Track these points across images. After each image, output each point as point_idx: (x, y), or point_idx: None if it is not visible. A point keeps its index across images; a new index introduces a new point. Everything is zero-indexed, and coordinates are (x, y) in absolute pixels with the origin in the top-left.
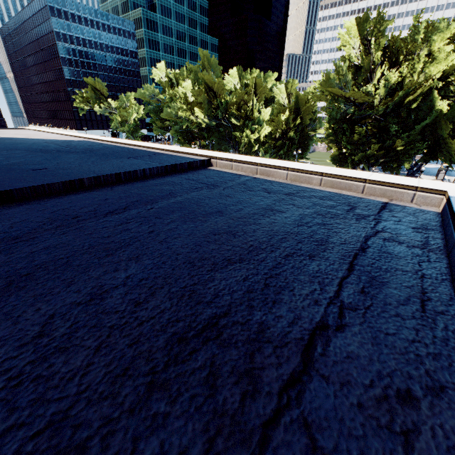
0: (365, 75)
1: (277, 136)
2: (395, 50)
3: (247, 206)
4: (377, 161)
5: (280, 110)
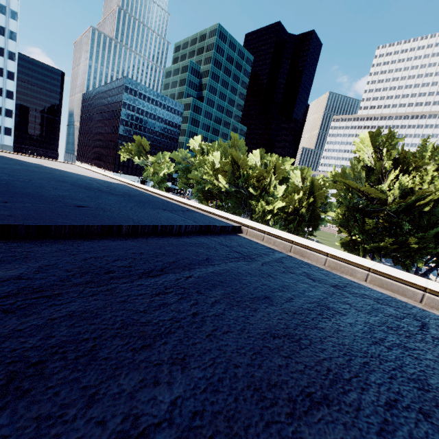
0: (377, 176)
1: (289, 211)
2: (406, 161)
3: (297, 295)
4: (389, 253)
5: (295, 189)
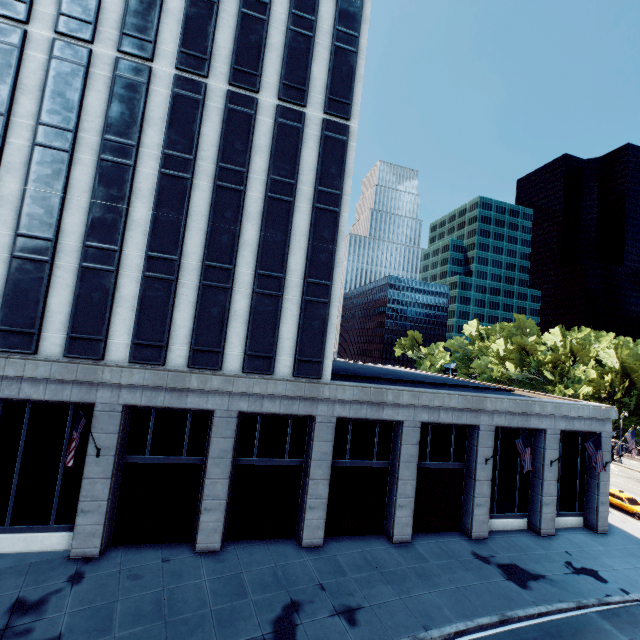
0: None
1: (601, 397)
2: None
3: None
4: None
5: (602, 372)
